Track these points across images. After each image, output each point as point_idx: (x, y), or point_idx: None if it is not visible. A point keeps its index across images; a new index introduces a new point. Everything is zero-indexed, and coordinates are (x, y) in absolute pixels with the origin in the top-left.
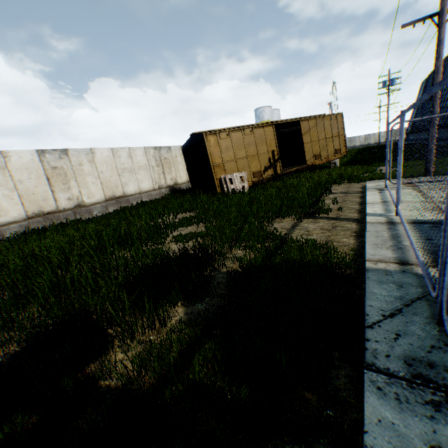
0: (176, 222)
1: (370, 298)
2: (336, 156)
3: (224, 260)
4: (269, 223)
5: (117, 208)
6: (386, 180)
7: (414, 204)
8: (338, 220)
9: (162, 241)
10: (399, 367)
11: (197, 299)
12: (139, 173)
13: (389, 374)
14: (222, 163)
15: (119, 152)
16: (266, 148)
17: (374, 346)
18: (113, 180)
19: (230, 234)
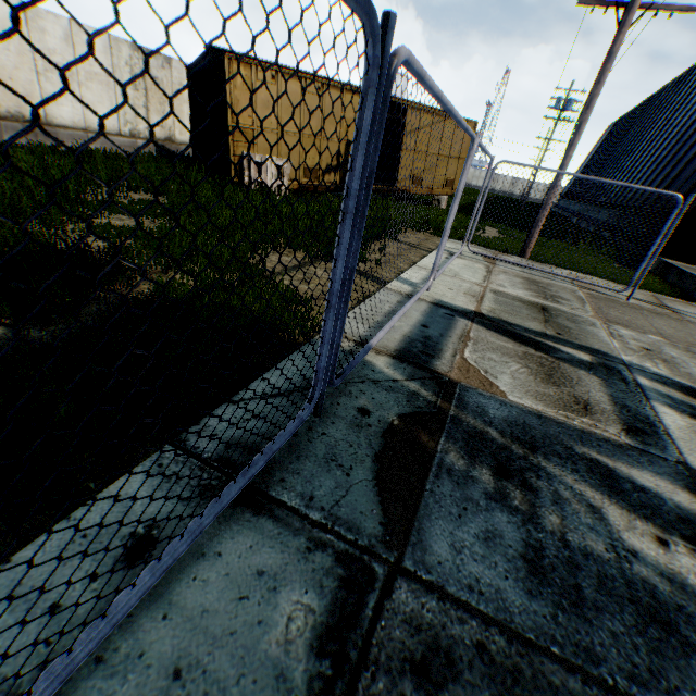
0: (121, 203)
1: (275, 373)
2: (445, 190)
3: (131, 279)
4: (263, 250)
5: (26, 142)
6: (464, 244)
7: (464, 283)
8: (363, 277)
9: (60, 223)
10: (213, 449)
11: (41, 324)
12: (90, 89)
13: (192, 454)
14: (252, 129)
15: (43, 20)
16: (338, 133)
17: (212, 423)
18: (23, 79)
19: (182, 247)
